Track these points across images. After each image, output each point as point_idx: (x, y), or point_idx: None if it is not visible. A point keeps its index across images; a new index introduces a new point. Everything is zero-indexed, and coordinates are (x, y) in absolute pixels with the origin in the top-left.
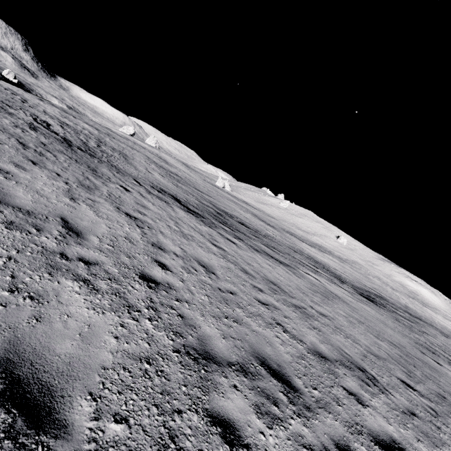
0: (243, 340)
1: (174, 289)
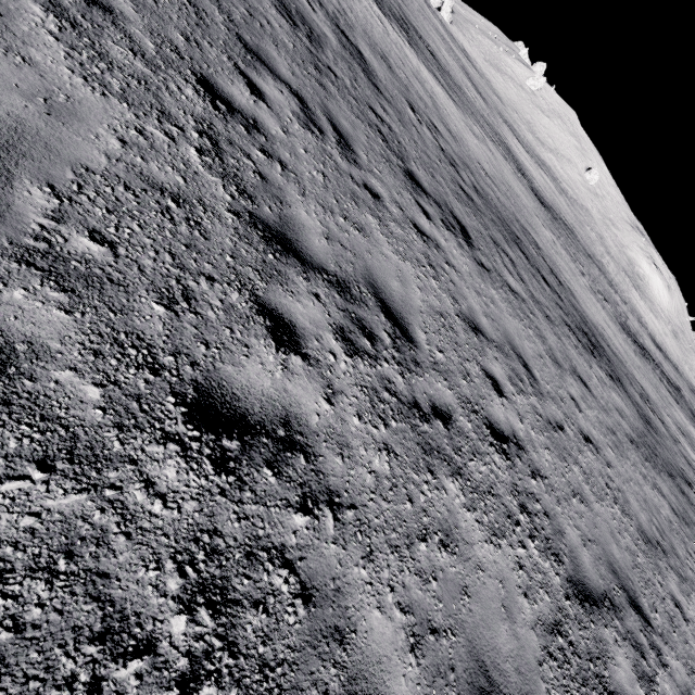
0: (375, 47)
1: (341, 1)
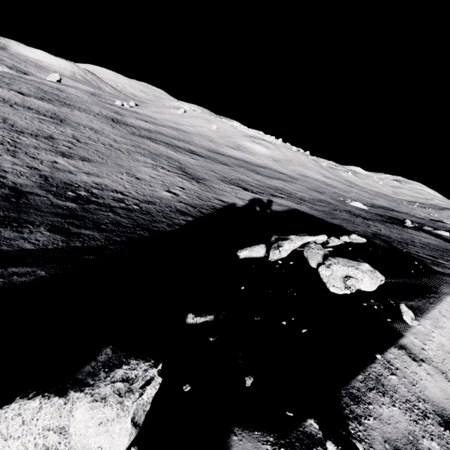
0: None
1: None
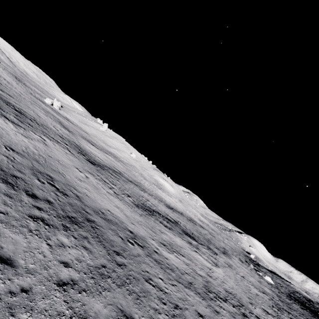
0: None
1: None
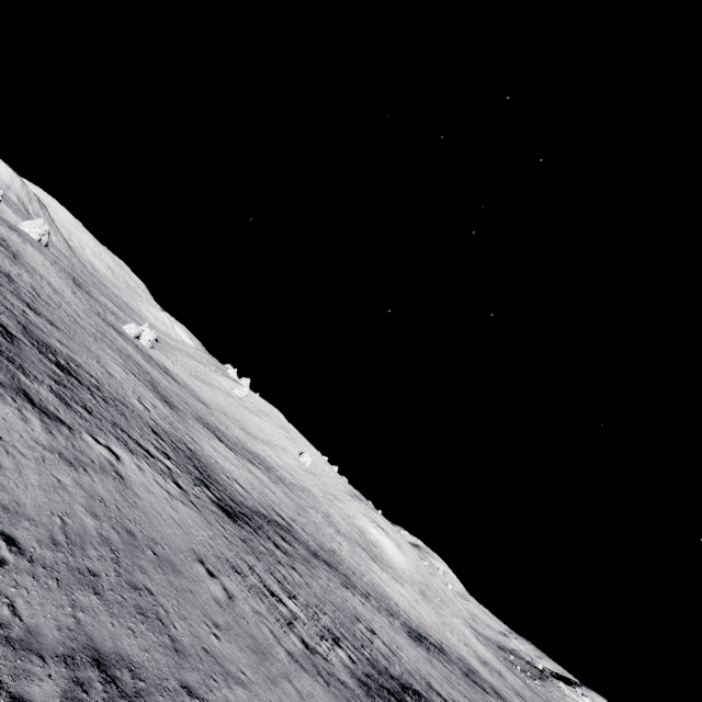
0: None
1: None
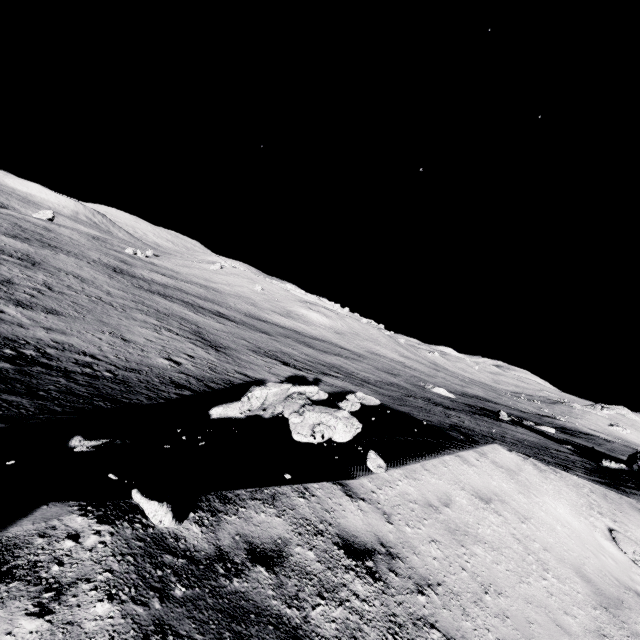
0: None
1: None
